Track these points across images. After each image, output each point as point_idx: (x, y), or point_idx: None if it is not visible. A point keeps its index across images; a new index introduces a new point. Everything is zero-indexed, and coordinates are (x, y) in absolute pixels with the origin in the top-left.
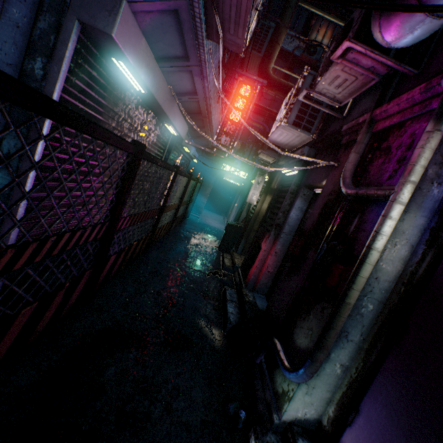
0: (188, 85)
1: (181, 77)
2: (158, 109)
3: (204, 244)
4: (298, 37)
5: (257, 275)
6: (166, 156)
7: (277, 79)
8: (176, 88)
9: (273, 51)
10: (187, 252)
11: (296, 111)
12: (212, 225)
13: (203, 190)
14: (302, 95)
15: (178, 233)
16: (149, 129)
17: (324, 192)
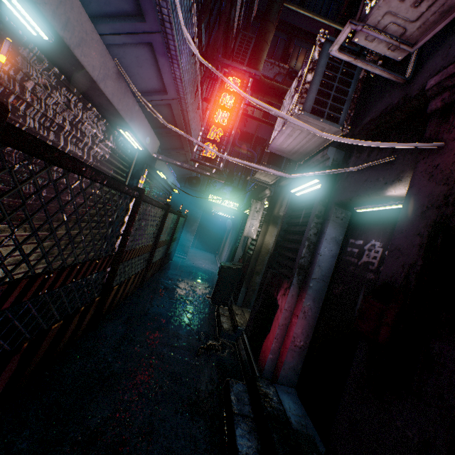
0: (152, 76)
1: (138, 60)
2: (97, 94)
3: (192, 296)
4: (278, 64)
5: (278, 353)
6: (134, 183)
7: (269, 82)
8: (135, 83)
9: (261, 50)
10: (166, 314)
11: (314, 93)
12: (202, 267)
13: (189, 225)
14: (338, 42)
15: (155, 284)
16: (92, 136)
17: (416, 202)
